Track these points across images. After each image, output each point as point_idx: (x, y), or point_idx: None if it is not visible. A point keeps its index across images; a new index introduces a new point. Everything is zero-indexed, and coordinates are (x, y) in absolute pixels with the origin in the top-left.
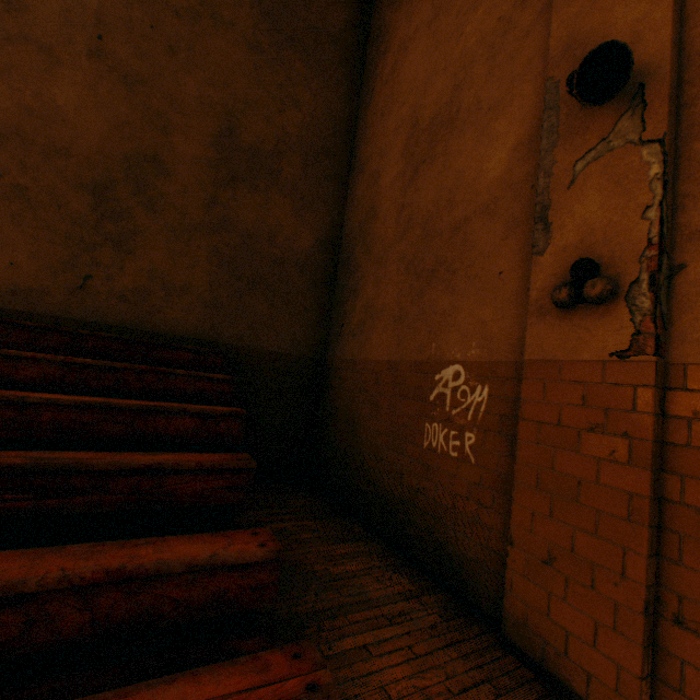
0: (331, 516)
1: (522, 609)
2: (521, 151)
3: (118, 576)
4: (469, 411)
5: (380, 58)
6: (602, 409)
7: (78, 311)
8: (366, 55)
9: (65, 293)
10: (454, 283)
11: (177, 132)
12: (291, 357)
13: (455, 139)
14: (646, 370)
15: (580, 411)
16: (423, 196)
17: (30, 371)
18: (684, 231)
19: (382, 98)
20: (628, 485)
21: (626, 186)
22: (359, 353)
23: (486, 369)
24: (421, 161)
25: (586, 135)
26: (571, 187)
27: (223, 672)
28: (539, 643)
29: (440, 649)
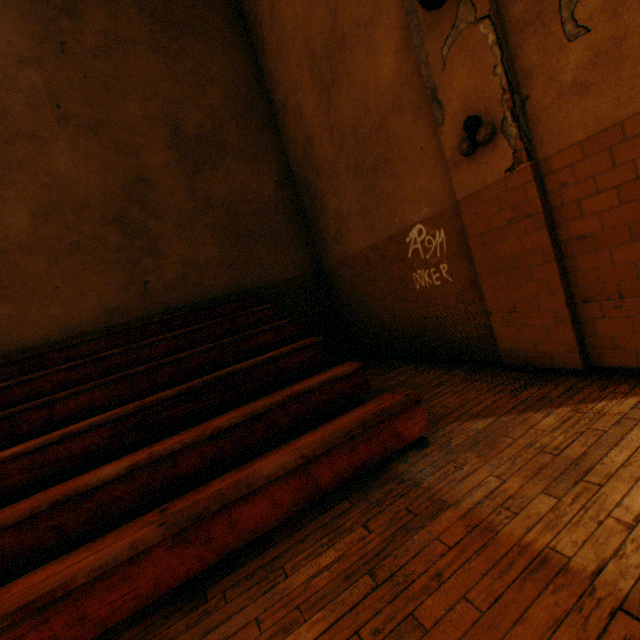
0: (376, 365)
1: (508, 345)
2: (402, 52)
3: (293, 396)
4: (437, 251)
5: (255, 5)
6: (511, 208)
7: (152, 308)
8: (241, 5)
9: (138, 300)
10: (393, 170)
11: (144, 151)
12: (298, 278)
13: (349, 58)
14: (526, 172)
15: (500, 216)
16: (344, 113)
17: (160, 349)
18: (521, 73)
19: (274, 42)
20: (538, 244)
21: (478, 56)
22: (346, 252)
23: (437, 218)
24: (330, 85)
25: (441, 26)
26: (445, 69)
27: (364, 406)
28: (523, 356)
29: (469, 385)
